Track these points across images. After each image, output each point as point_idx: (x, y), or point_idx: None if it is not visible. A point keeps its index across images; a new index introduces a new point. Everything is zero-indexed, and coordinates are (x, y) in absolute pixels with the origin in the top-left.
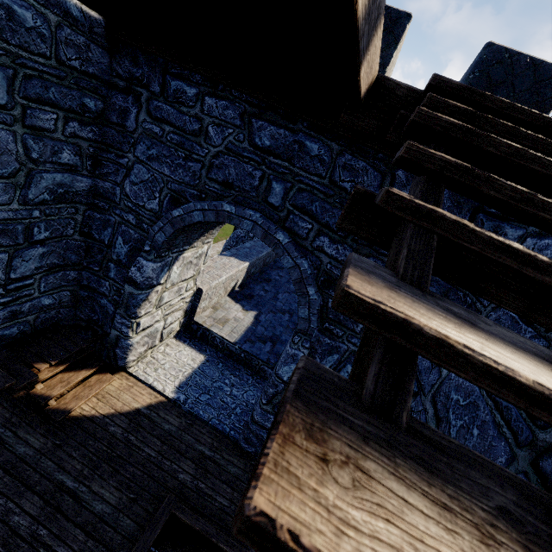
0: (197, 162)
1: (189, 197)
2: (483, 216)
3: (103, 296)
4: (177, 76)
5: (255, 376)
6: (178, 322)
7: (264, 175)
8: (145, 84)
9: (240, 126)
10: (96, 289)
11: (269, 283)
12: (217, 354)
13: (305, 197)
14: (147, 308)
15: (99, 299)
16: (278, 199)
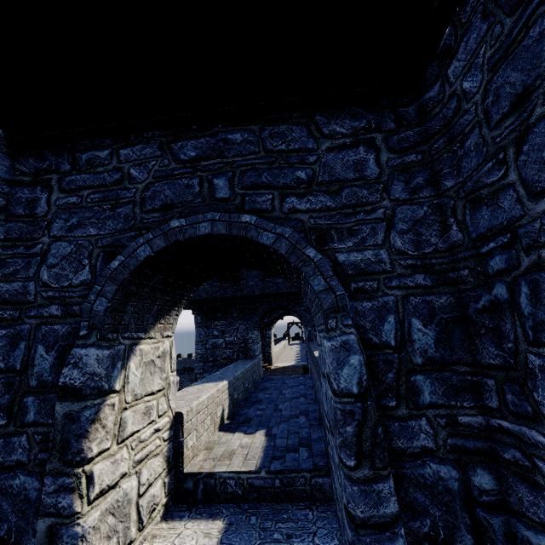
0: (127, 204)
1: (127, 243)
2: (402, 108)
3: (16, 470)
4: (87, 149)
5: (313, 505)
6: (160, 483)
7: (202, 179)
8: (54, 169)
9: (161, 155)
10: (2, 465)
11: (261, 402)
12: (240, 506)
13: (251, 175)
14: (100, 440)
15: (9, 482)
16: (225, 191)
